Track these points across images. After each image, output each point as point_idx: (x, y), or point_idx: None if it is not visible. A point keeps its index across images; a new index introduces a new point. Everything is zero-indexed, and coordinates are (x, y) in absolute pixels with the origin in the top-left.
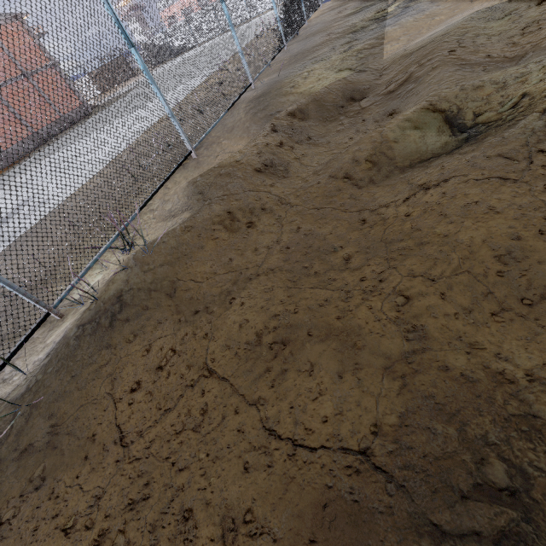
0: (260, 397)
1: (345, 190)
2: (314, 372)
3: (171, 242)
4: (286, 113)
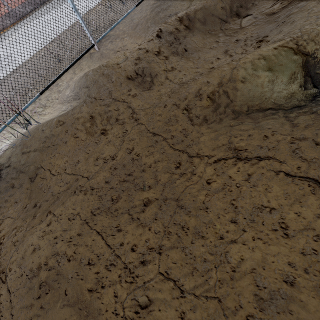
0: None
1: (181, 123)
2: None
3: (46, 132)
4: (175, 19)
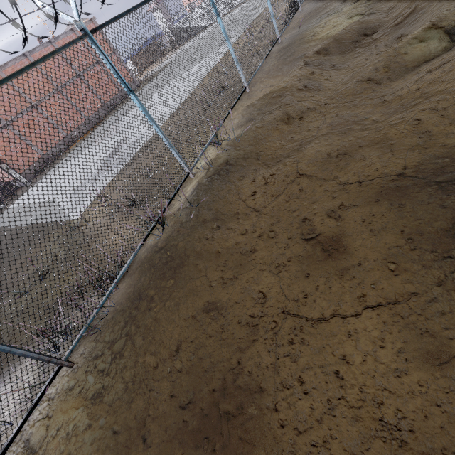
0: (334, 176)
1: (369, 88)
2: (366, 158)
3: (250, 134)
4: (313, 52)
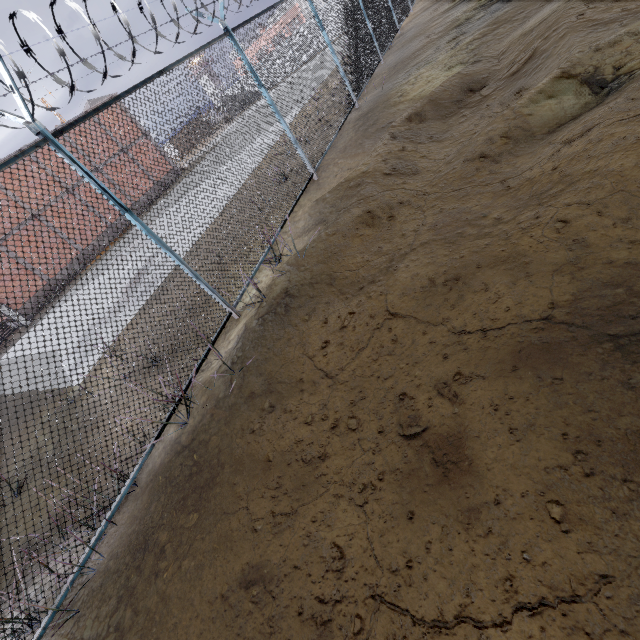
0: (443, 318)
1: (483, 168)
2: (489, 288)
3: (319, 246)
4: (401, 120)
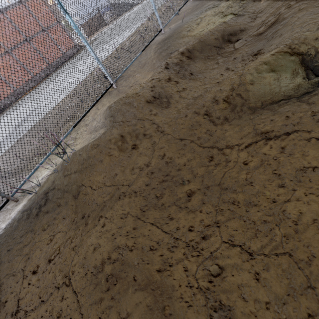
0: None
1: (204, 126)
2: None
3: (83, 155)
4: (178, 54)
